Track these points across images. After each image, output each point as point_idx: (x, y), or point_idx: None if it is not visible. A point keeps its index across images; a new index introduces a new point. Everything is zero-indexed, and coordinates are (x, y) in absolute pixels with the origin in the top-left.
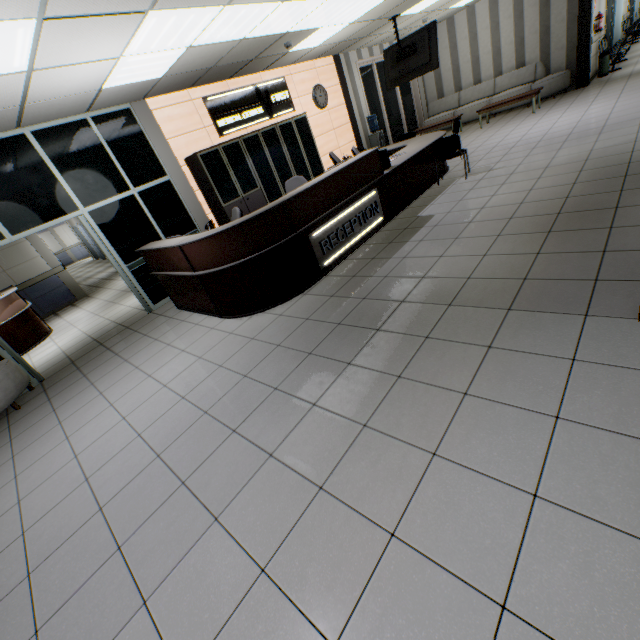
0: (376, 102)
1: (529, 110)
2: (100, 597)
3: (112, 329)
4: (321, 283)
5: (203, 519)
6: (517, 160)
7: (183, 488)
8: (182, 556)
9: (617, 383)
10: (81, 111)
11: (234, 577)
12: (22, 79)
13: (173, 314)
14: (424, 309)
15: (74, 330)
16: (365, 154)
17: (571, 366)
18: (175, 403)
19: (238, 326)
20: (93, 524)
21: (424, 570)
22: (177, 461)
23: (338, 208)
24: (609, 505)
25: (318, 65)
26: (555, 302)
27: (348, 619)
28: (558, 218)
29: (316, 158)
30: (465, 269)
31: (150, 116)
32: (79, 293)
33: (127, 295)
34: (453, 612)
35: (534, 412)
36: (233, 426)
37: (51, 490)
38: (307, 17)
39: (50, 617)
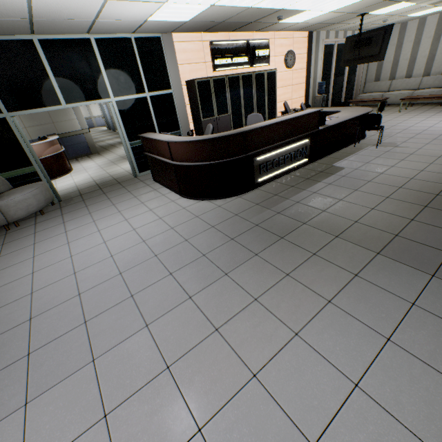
0: (328, 72)
1: (441, 108)
2: (68, 347)
3: (109, 181)
4: (252, 193)
5: (139, 323)
6: (419, 145)
7: (131, 299)
8: (121, 341)
9: (439, 331)
10: (129, 32)
11: (149, 365)
12: (100, 3)
13: (150, 183)
14: (318, 234)
15: (86, 174)
16: (310, 112)
17: (410, 308)
18: (138, 243)
19: (190, 205)
20: (73, 302)
21: (269, 405)
22: (131, 281)
23: (279, 145)
24: (405, 410)
25: (296, 36)
26: (413, 259)
27: (213, 416)
28: (436, 198)
29: (273, 103)
30: (355, 214)
31: (172, 46)
32: (94, 150)
33: (123, 160)
34: (280, 437)
35: (373, 330)
36: (171, 270)
37: (53, 272)
38: (300, 1)
39: (38, 348)
